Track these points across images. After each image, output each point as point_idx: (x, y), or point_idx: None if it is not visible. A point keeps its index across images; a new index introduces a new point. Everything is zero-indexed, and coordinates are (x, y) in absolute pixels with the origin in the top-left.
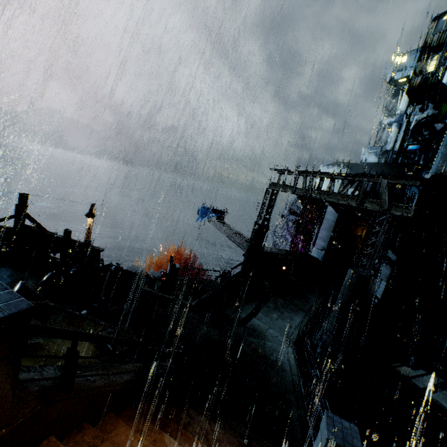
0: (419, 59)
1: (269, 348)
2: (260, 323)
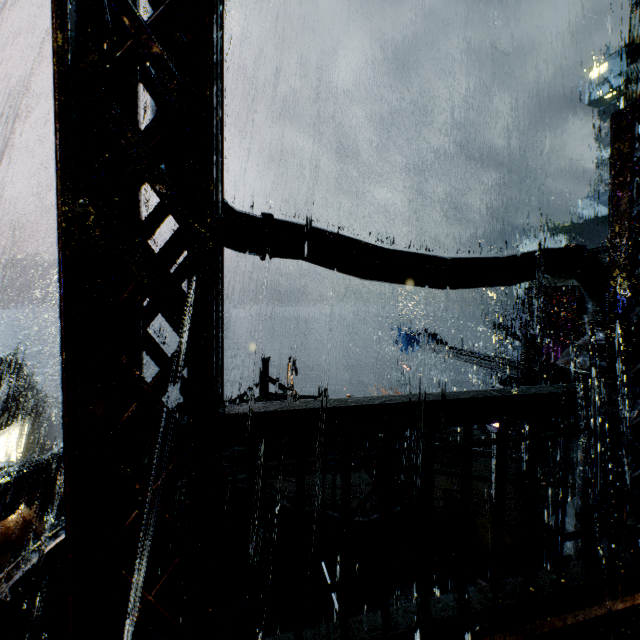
0: (629, 62)
1: None
2: None
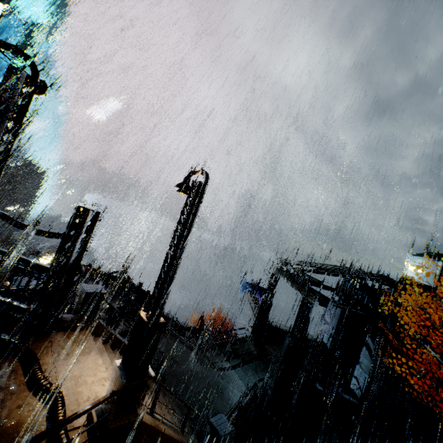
0: None
1: (230, 389)
2: (235, 373)
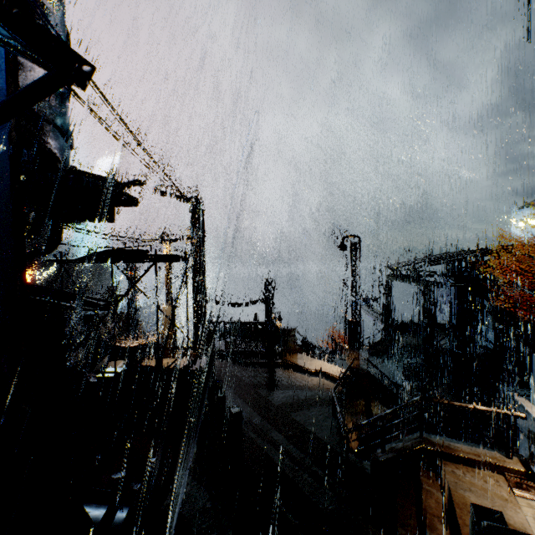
0: None
1: (390, 372)
2: (388, 364)
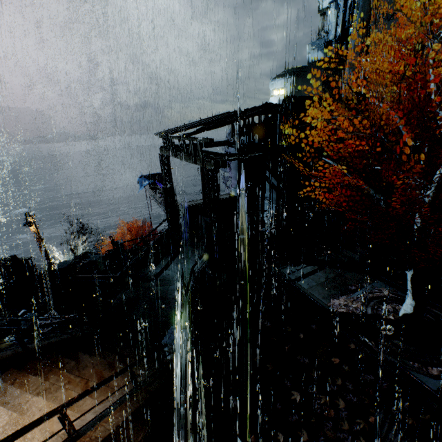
0: None
1: (171, 290)
2: (170, 272)
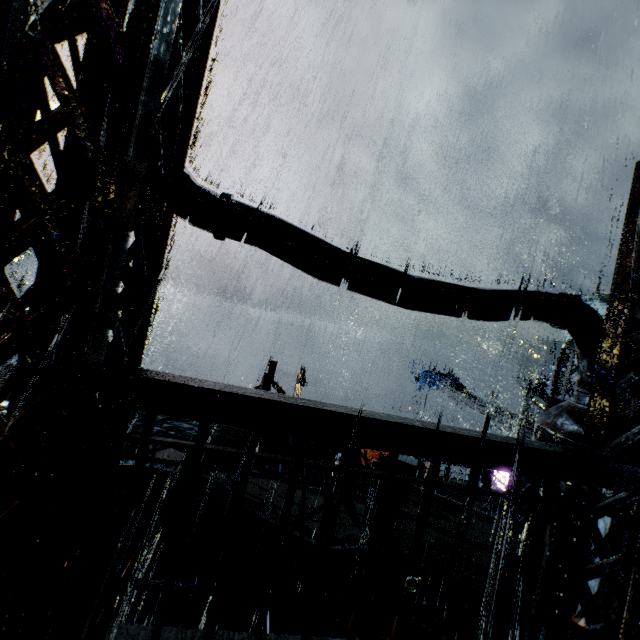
0: None
1: None
2: None
